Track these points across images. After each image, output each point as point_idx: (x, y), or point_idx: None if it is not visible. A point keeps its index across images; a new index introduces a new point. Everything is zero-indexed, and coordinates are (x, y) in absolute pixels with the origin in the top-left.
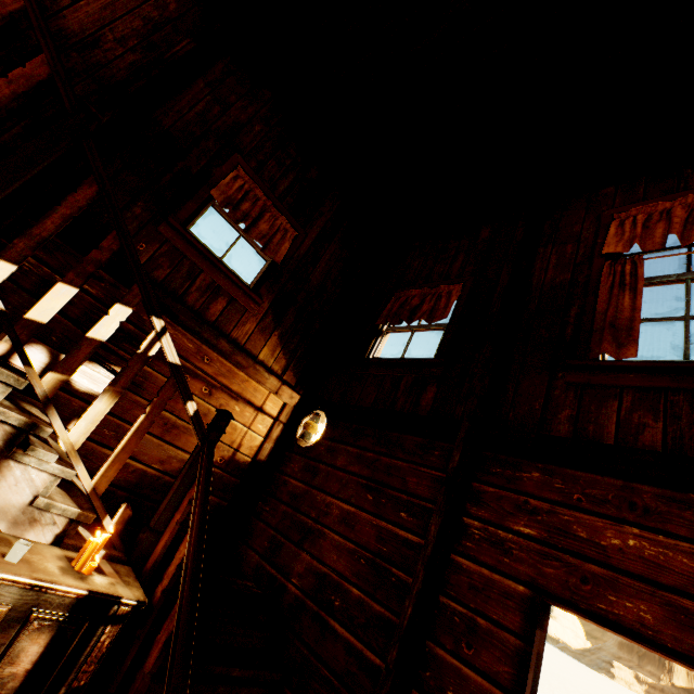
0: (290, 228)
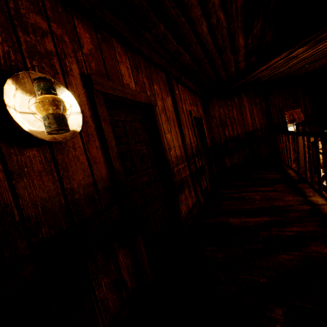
0: (298, 109)
